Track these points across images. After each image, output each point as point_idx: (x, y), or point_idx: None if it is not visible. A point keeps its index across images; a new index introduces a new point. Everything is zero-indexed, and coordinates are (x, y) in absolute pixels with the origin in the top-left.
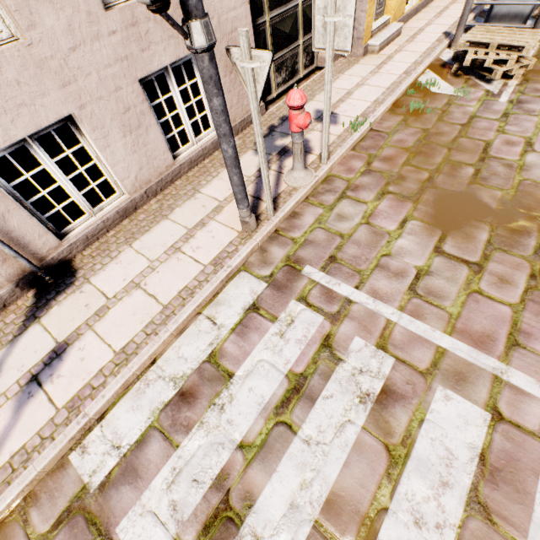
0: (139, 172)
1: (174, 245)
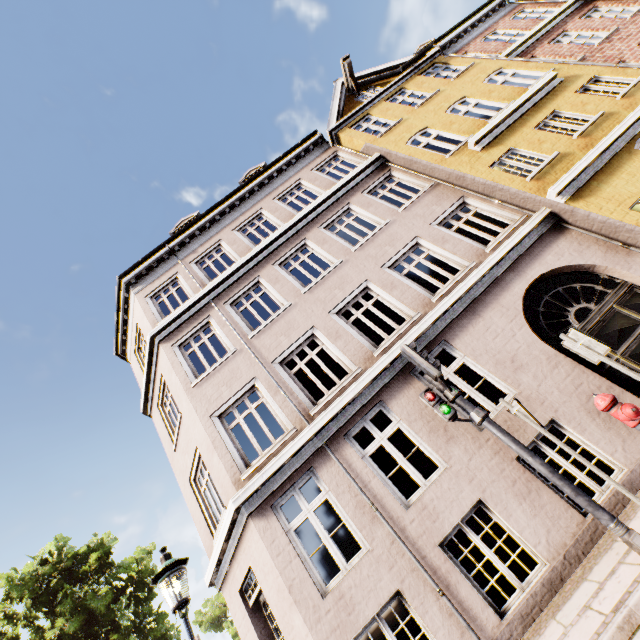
0: (548, 535)
1: (584, 604)
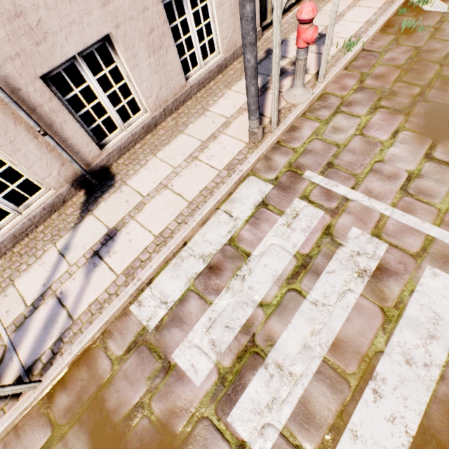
0: (159, 92)
1: (191, 155)
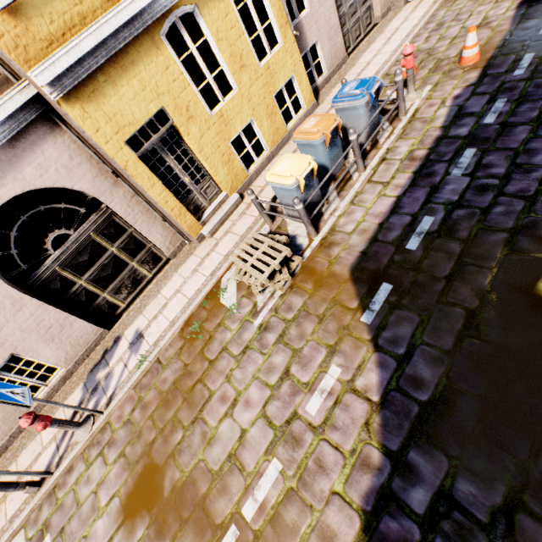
0: (0, 430)
1: (6, 493)
